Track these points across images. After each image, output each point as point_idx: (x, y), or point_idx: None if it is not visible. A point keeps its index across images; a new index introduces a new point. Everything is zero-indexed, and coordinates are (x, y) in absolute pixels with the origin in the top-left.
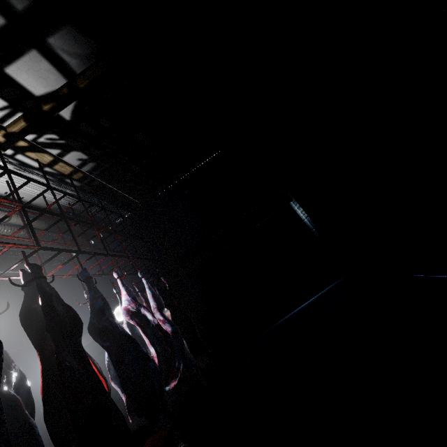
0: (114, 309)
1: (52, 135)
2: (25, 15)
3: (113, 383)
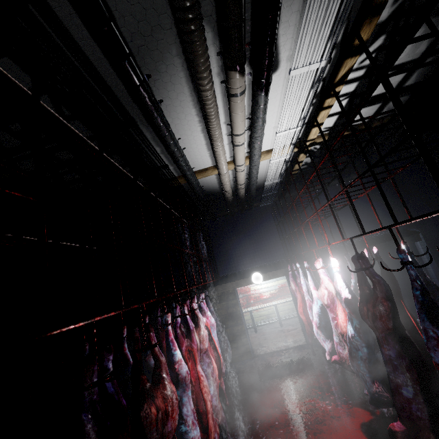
0: (246, 272)
1: (319, 146)
2: (403, 88)
3: (320, 330)
